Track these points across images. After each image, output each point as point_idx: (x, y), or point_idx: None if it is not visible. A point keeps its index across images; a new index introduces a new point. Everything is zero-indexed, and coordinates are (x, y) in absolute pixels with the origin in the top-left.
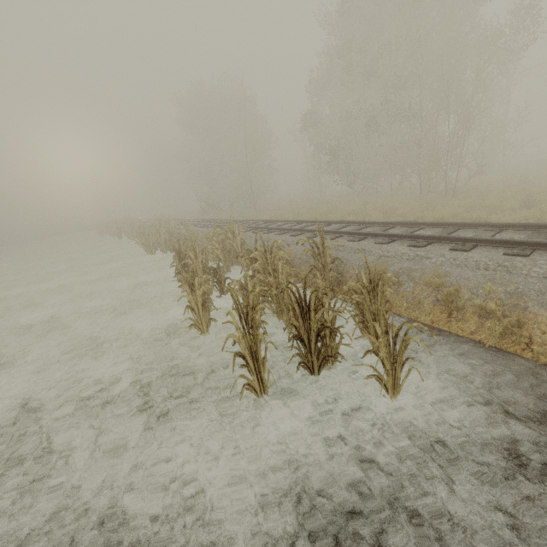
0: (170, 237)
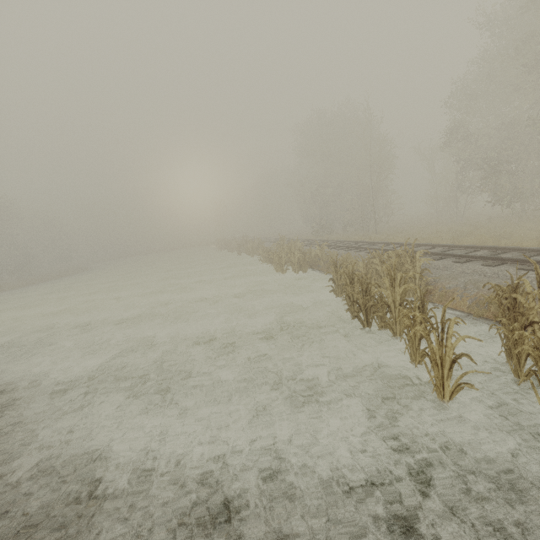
0: (303, 256)
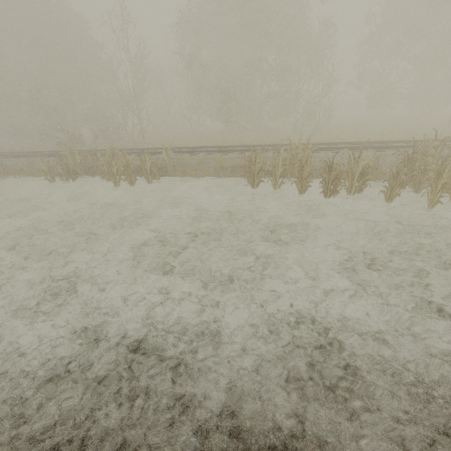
0: (153, 163)
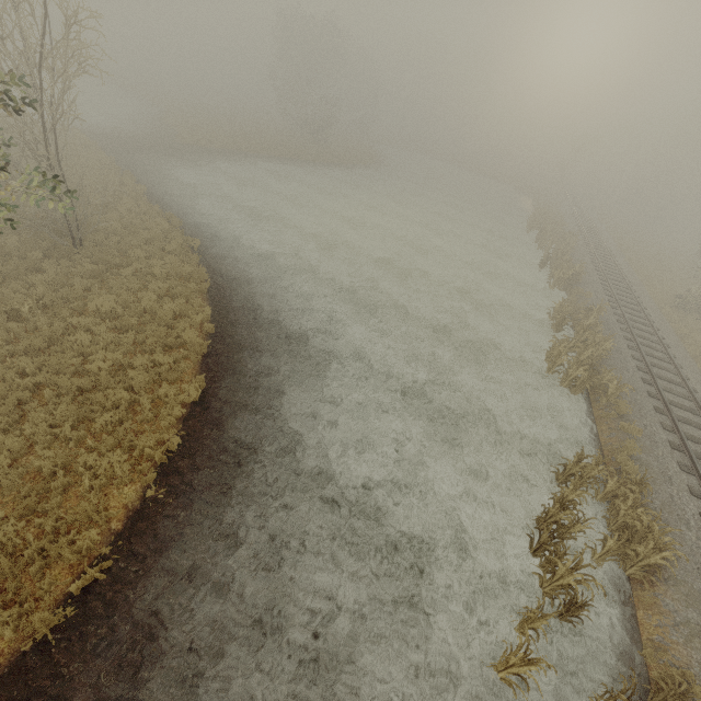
0: (587, 377)
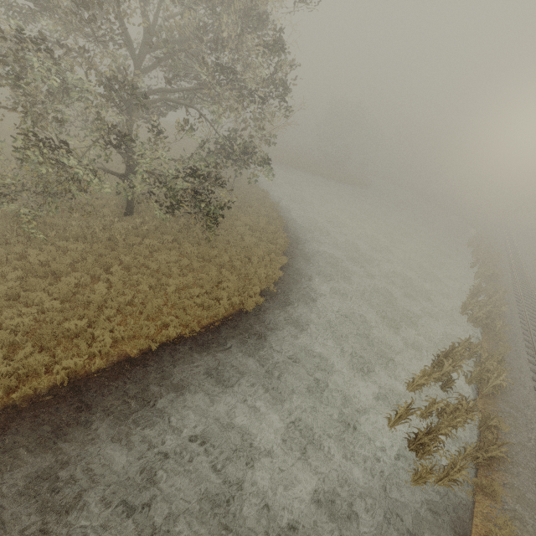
0: (484, 318)
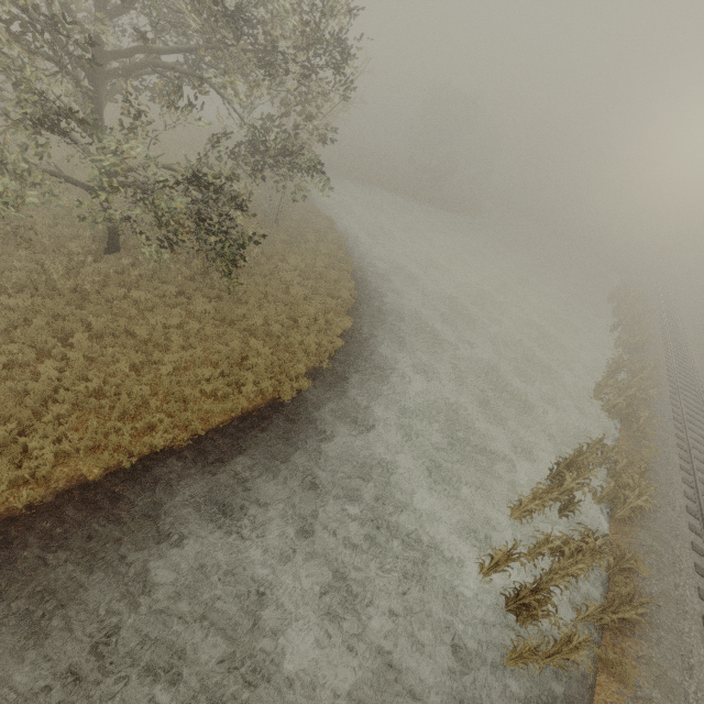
0: (625, 406)
